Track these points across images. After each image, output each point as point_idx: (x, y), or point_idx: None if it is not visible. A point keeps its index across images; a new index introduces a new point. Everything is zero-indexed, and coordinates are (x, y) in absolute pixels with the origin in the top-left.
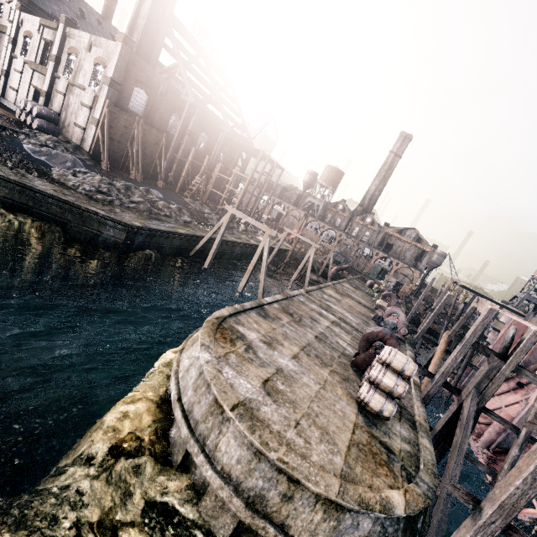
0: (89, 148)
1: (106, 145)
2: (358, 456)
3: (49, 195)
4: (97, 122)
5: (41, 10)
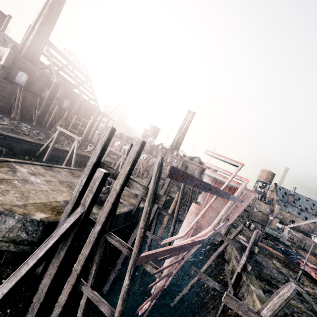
0: None
1: None
2: (39, 206)
3: None
4: None
5: None
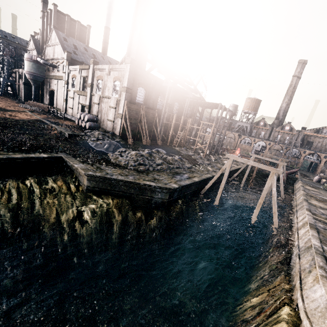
0: (118, 133)
1: (129, 128)
2: None
3: (120, 180)
4: (121, 115)
5: (77, 61)
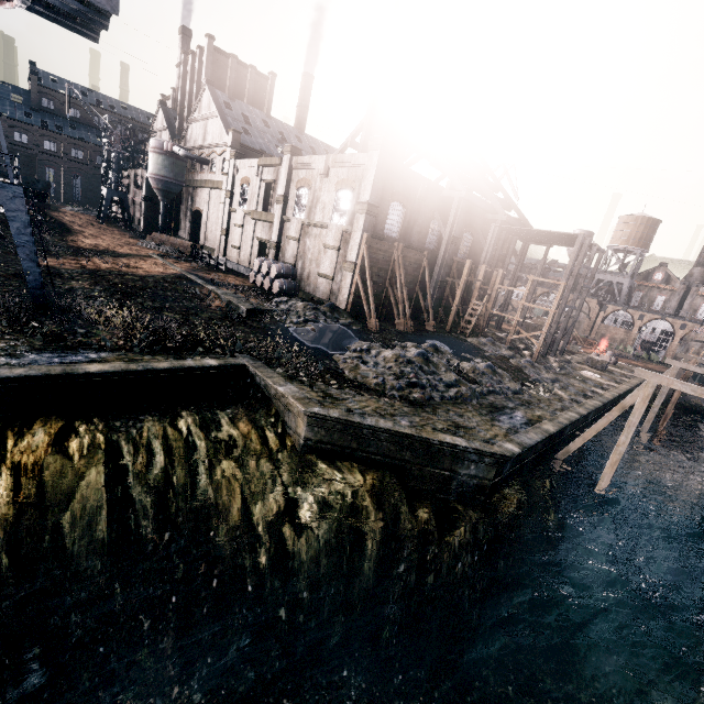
0: (345, 304)
1: (371, 296)
2: None
3: (382, 431)
4: (354, 266)
5: (251, 149)
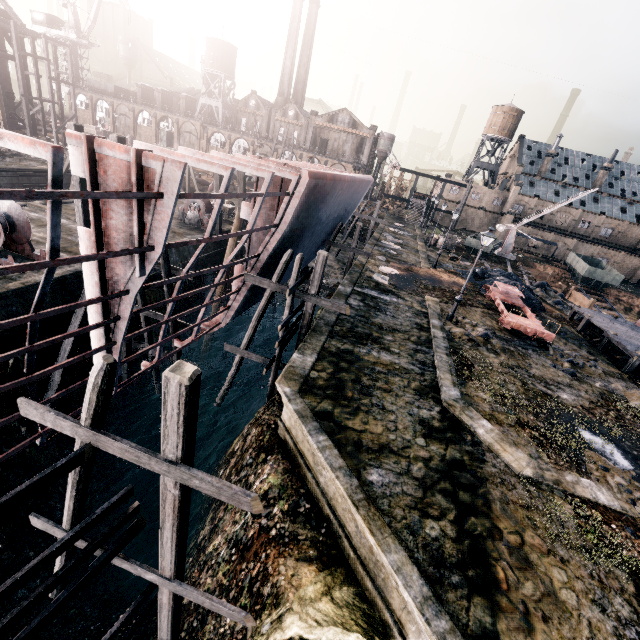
0: None
1: None
2: None
3: None
4: None
5: None
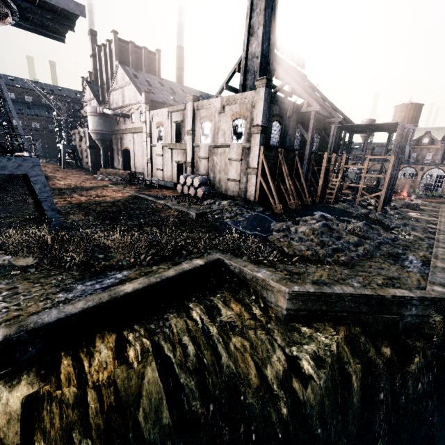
0: (253, 197)
1: (273, 189)
2: None
3: (348, 295)
4: (256, 170)
5: (157, 102)
